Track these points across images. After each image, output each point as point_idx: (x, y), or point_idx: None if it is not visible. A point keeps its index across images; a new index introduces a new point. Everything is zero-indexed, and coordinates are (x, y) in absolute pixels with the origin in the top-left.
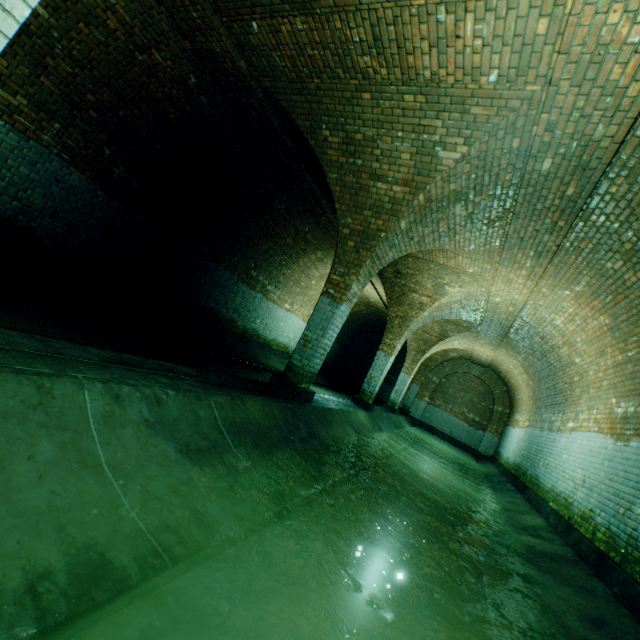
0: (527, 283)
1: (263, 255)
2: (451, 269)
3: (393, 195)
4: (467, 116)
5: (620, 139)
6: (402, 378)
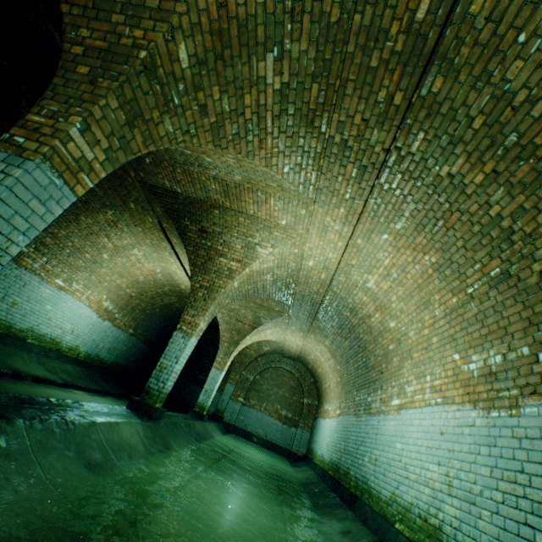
0: (344, 230)
1: None
2: (263, 222)
3: None
4: None
5: None
6: (213, 375)
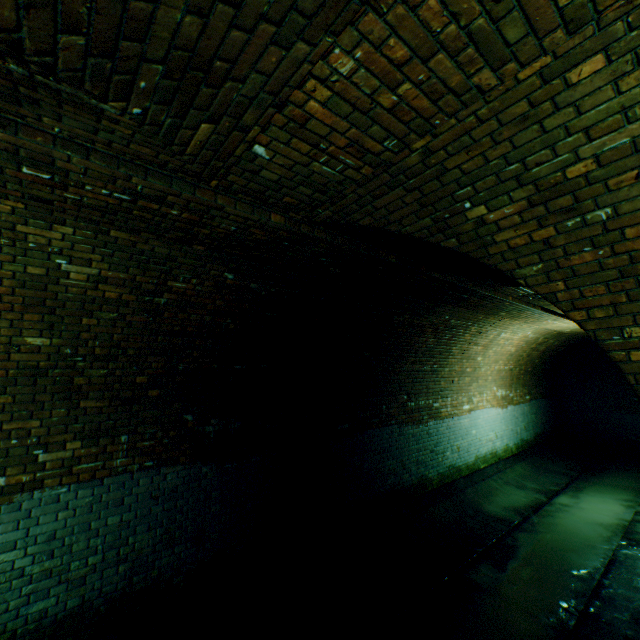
0: None
1: (409, 377)
2: None
3: None
4: None
5: None
6: None
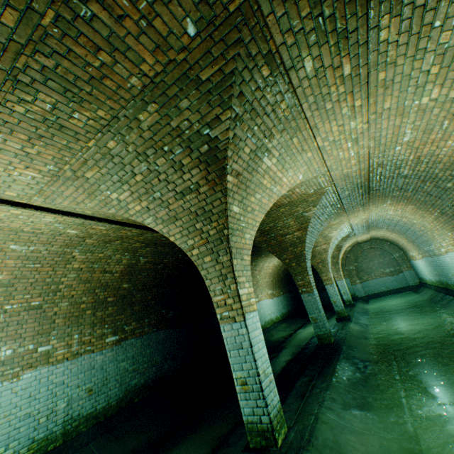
0: (364, 212)
1: None
2: (325, 227)
3: (296, 236)
4: (308, 201)
5: (367, 178)
6: (340, 284)
